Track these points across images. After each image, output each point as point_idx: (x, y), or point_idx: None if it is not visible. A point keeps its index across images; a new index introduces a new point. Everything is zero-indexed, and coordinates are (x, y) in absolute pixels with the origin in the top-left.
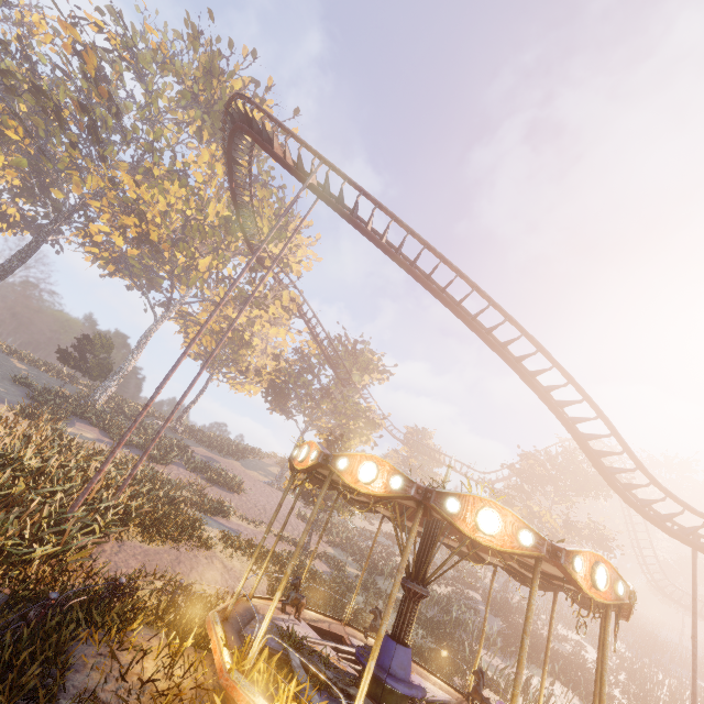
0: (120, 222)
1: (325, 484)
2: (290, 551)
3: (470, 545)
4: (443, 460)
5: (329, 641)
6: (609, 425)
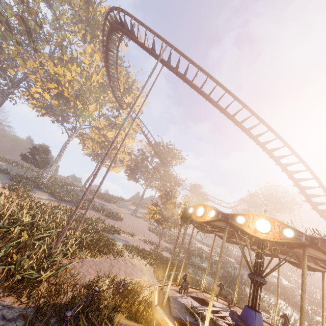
0: (46, 87)
1: (225, 232)
2: (153, 249)
3: (273, 250)
4: (209, 198)
5: (205, 306)
6: (319, 181)
